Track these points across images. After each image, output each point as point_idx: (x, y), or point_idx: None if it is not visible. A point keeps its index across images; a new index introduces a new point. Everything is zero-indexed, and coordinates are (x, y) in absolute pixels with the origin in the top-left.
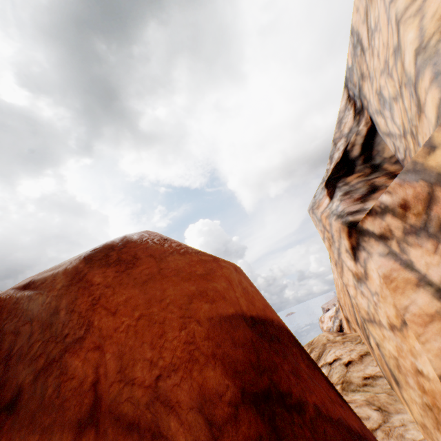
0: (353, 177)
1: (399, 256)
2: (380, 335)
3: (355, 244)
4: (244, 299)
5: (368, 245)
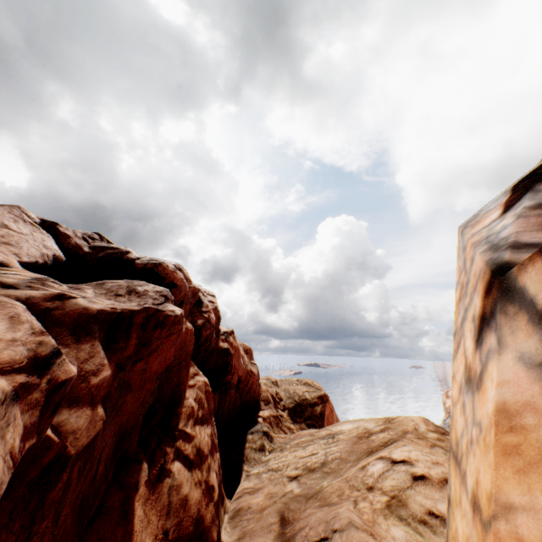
0: None
1: None
2: (457, 494)
3: (488, 313)
4: None
5: (509, 326)
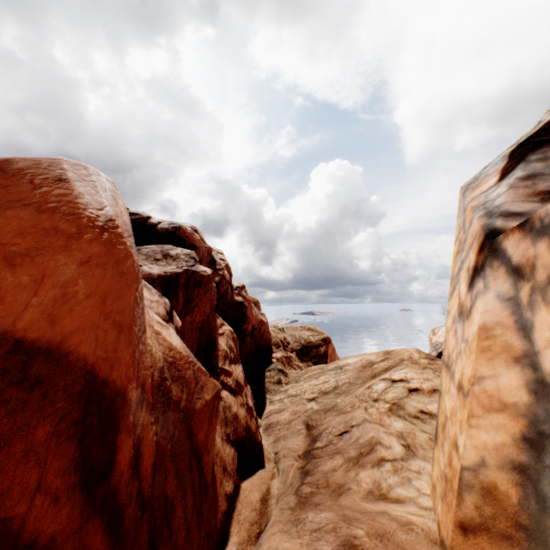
0: None
1: (521, 310)
2: (446, 387)
3: (479, 266)
4: (40, 310)
5: (492, 275)
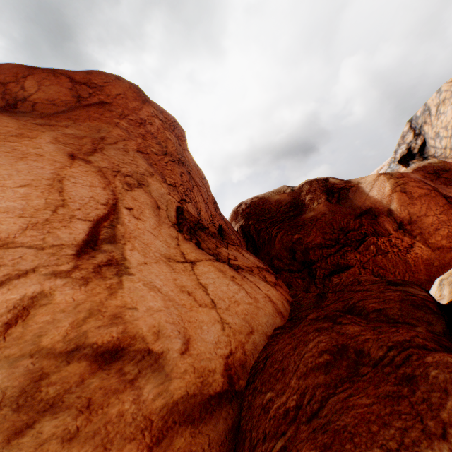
0: (415, 161)
1: None
2: None
3: None
4: None
5: None
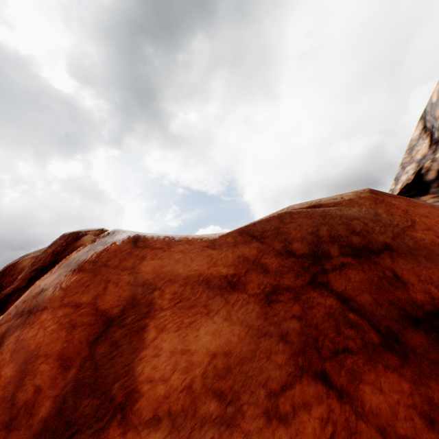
0: (427, 197)
1: None
2: None
3: None
4: None
5: None
